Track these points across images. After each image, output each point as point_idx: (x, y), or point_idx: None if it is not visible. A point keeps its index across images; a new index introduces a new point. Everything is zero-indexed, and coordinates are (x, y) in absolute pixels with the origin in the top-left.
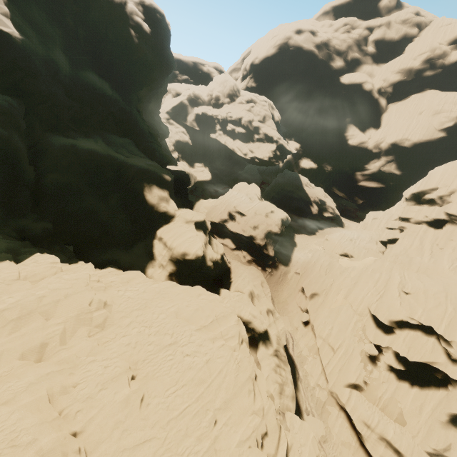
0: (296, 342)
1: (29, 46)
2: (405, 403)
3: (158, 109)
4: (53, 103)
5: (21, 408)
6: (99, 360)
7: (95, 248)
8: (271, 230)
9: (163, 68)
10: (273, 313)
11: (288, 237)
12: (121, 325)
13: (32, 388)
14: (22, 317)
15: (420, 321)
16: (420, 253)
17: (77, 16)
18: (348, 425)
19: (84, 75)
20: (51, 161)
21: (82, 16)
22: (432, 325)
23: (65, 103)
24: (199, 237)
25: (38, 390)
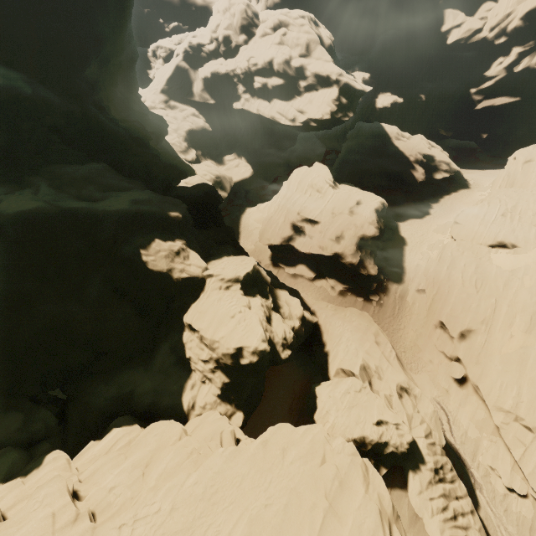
0: (453, 416)
1: None
2: None
3: (134, 92)
4: None
5: None
6: None
7: (92, 380)
8: (364, 235)
9: (113, 11)
10: (410, 391)
11: (390, 232)
12: None
13: None
14: None
15: None
16: None
17: None
18: None
19: None
20: None
21: None
22: None
23: None
24: (255, 311)
25: None
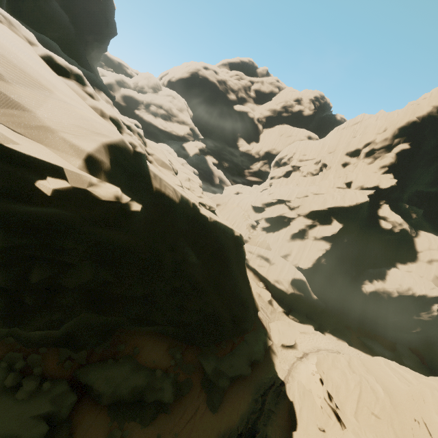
0: None
1: None
2: (271, 240)
3: (98, 60)
4: None
5: None
6: None
7: None
8: None
9: (108, 30)
10: None
11: None
12: None
13: None
14: None
15: (277, 198)
16: None
17: None
18: None
19: None
20: None
21: None
22: (282, 197)
23: (31, 4)
24: None
25: None
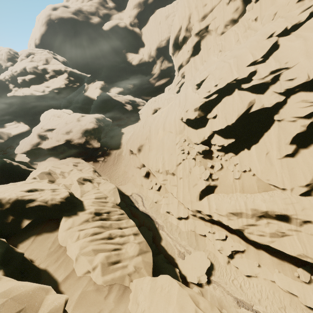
0: (145, 196)
1: None
2: (255, 167)
3: None
4: None
5: None
6: None
7: None
8: (88, 128)
9: None
10: (94, 181)
11: (115, 132)
12: None
13: None
14: None
15: (217, 88)
16: None
17: None
18: (226, 234)
19: None
20: None
21: None
22: (227, 81)
23: None
24: None
25: None
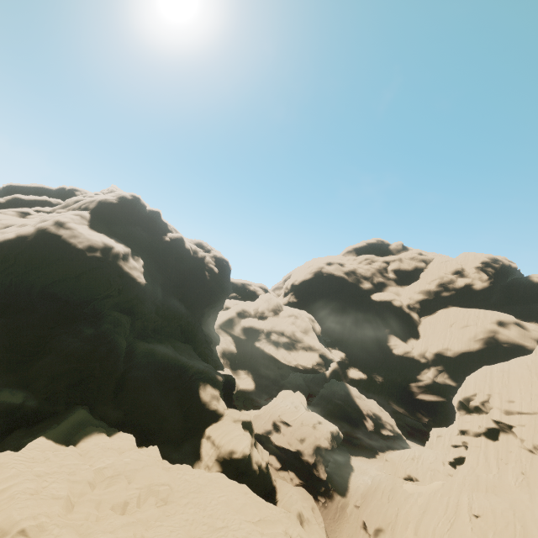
0: None
1: (148, 286)
2: None
3: (214, 321)
4: (146, 318)
5: (120, 537)
6: (166, 525)
7: (147, 444)
8: (320, 445)
9: (224, 293)
10: None
11: (343, 458)
12: (179, 504)
13: (125, 528)
14: (114, 476)
15: None
16: (487, 471)
17: (174, 266)
18: None
19: (170, 300)
20: (135, 360)
21: (177, 265)
22: None
23: (153, 319)
24: (246, 436)
25: (128, 531)
